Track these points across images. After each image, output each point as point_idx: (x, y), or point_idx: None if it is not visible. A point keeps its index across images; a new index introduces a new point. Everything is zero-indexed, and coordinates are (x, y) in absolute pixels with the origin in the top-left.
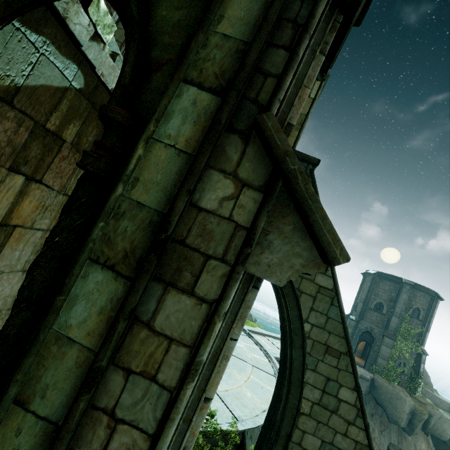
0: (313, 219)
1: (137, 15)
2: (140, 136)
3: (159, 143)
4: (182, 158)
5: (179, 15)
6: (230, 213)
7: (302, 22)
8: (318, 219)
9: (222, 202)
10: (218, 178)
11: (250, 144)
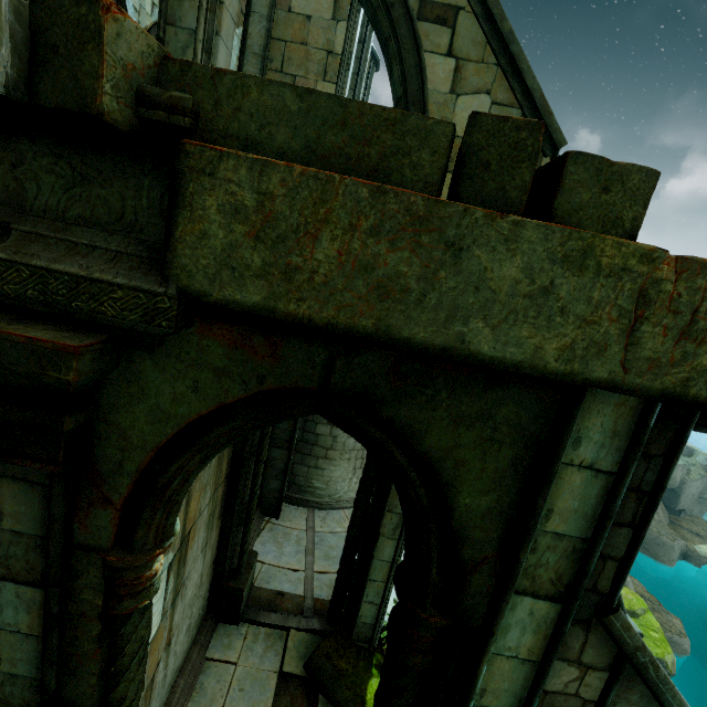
0: (664, 698)
1: (425, 496)
2: (481, 657)
3: (500, 655)
4: (527, 666)
5: (488, 501)
6: (576, 690)
7: (648, 489)
8: (669, 697)
9: (567, 684)
10: (561, 667)
11: (592, 632)
